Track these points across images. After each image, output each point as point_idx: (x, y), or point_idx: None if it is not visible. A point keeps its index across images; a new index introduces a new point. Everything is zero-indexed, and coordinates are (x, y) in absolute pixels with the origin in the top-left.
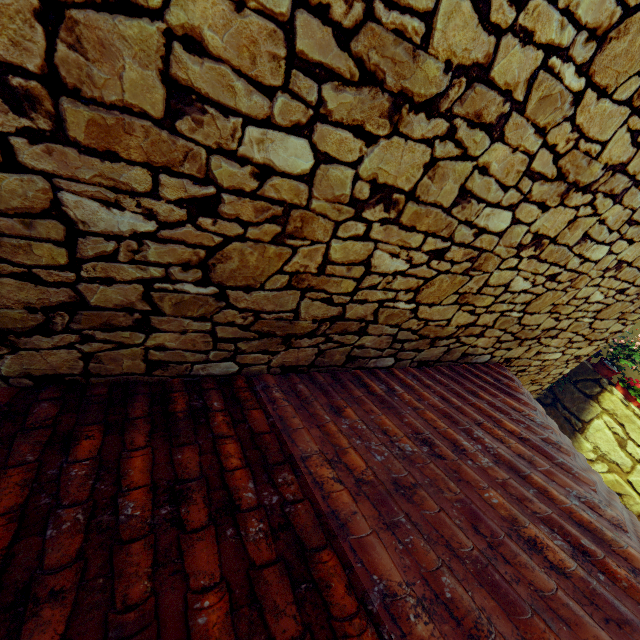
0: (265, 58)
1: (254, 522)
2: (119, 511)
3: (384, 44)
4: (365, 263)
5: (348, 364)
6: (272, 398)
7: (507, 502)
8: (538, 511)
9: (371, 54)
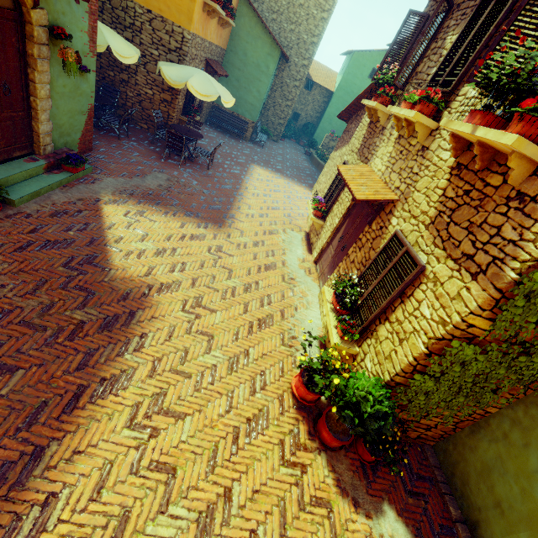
0: None
1: None
2: None
3: None
4: None
5: None
6: None
7: None
8: None
9: None
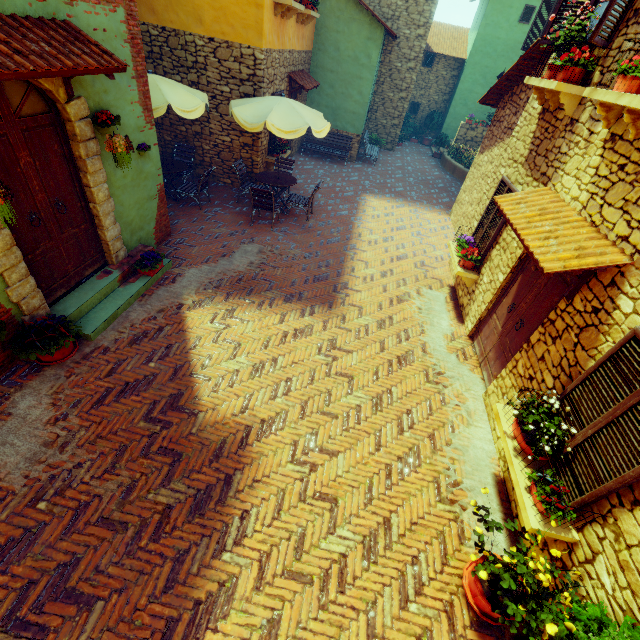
0: None
1: None
2: None
3: None
4: None
5: None
6: None
7: None
8: None
9: None
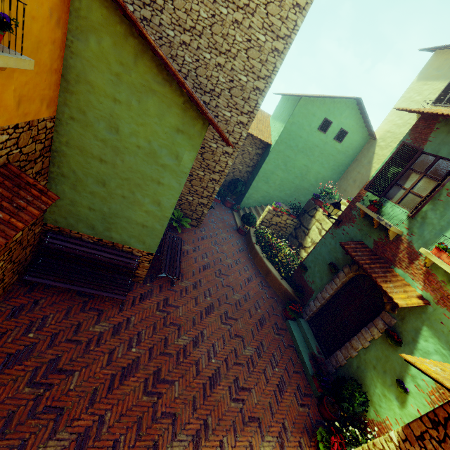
0: None
1: None
2: None
3: None
4: None
5: None
6: None
7: None
8: None
9: None
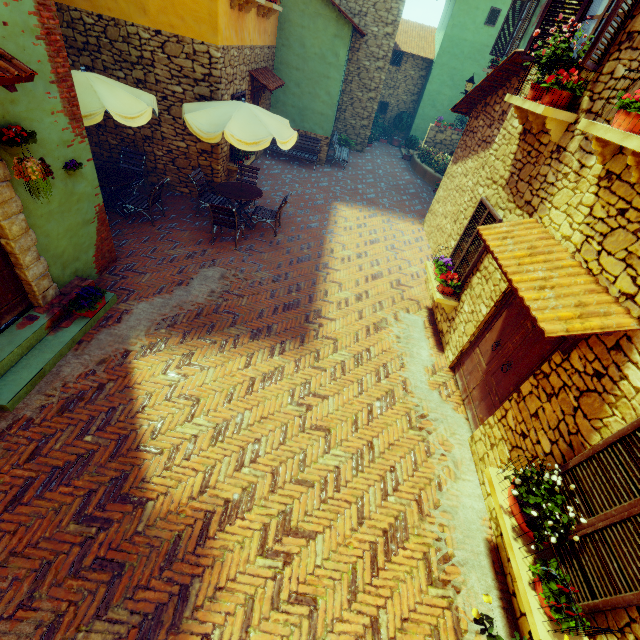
0: None
1: None
2: None
3: None
4: None
5: None
6: None
7: None
8: None
9: None
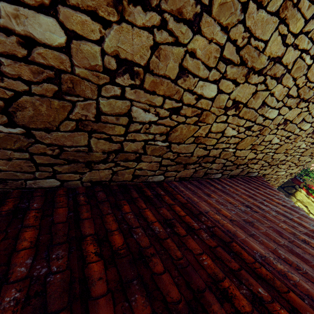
0: (212, 58)
1: (203, 233)
2: (153, 230)
3: (250, 51)
4: (222, 132)
5: (204, 176)
6: (181, 190)
7: (289, 227)
8: (301, 230)
9: (245, 55)
